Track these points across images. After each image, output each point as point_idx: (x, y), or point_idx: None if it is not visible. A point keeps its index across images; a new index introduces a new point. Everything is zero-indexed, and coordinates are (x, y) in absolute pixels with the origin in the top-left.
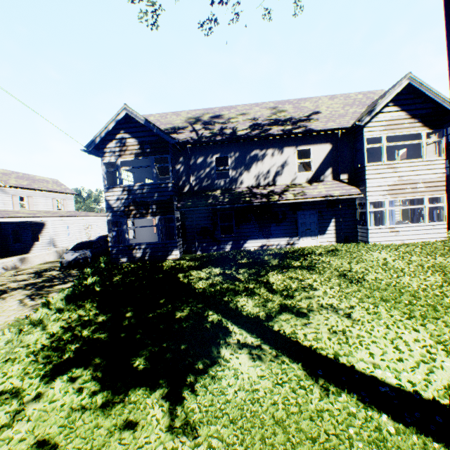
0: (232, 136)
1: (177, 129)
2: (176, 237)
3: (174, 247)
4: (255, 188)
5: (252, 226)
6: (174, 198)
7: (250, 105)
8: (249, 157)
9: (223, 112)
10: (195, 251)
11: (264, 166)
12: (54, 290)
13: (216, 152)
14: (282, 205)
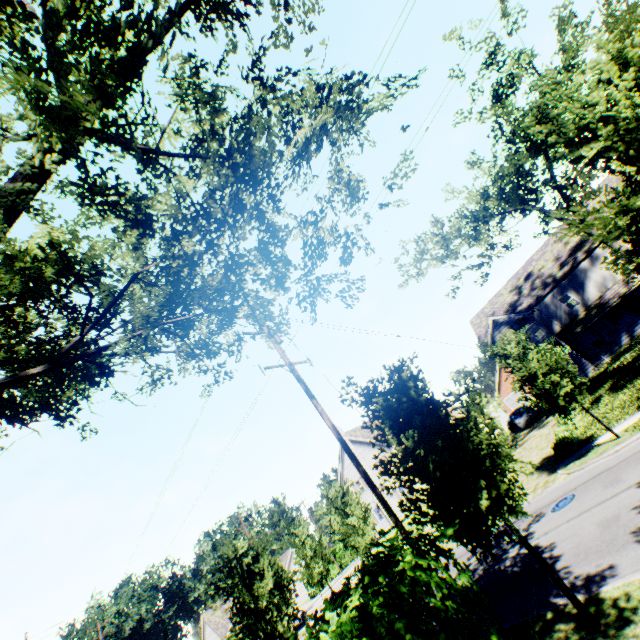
0: (555, 282)
1: (513, 304)
2: (581, 359)
3: (585, 366)
4: (603, 294)
5: (628, 317)
6: (556, 340)
7: (539, 249)
8: (578, 282)
9: (527, 269)
10: (603, 360)
11: (594, 279)
12: (545, 421)
13: (554, 297)
14: (636, 289)
